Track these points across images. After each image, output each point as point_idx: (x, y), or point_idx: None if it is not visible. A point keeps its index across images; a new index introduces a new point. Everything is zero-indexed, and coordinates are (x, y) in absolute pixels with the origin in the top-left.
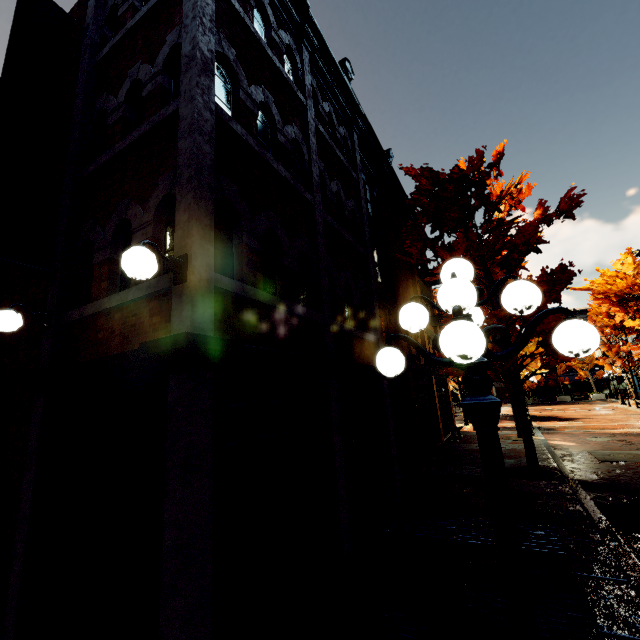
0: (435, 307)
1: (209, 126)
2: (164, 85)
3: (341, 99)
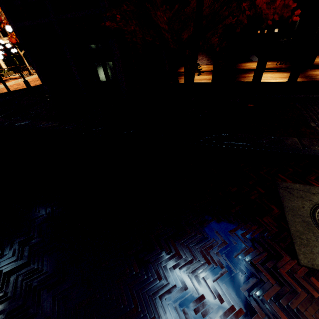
0: None
1: None
2: None
3: None
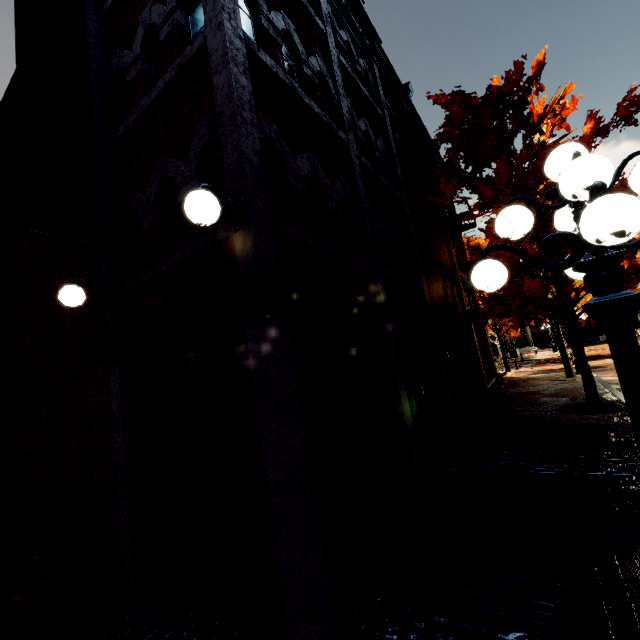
0: (541, 206)
1: (241, 56)
2: (182, 23)
3: (357, 25)
